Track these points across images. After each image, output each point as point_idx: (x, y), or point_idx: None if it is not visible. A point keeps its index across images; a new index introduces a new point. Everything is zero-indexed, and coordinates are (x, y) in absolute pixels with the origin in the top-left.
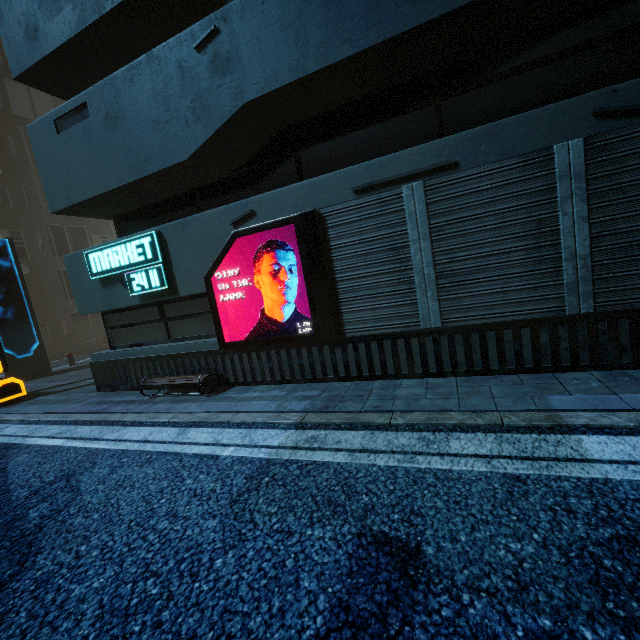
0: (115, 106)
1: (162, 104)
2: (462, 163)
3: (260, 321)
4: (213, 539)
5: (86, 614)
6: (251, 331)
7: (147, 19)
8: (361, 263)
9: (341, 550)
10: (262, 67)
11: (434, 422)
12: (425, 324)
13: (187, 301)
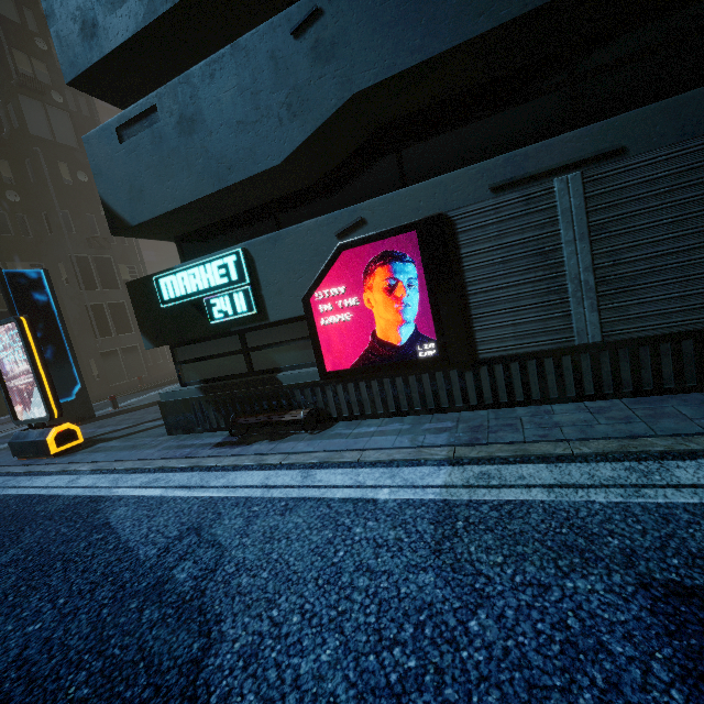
0: (191, 107)
1: (250, 101)
2: (631, 148)
3: (370, 345)
4: (444, 597)
5: (338, 695)
6: (358, 357)
7: (224, 6)
8: (500, 272)
9: (633, 605)
10: (376, 51)
11: (633, 450)
12: (580, 339)
13: (274, 327)
